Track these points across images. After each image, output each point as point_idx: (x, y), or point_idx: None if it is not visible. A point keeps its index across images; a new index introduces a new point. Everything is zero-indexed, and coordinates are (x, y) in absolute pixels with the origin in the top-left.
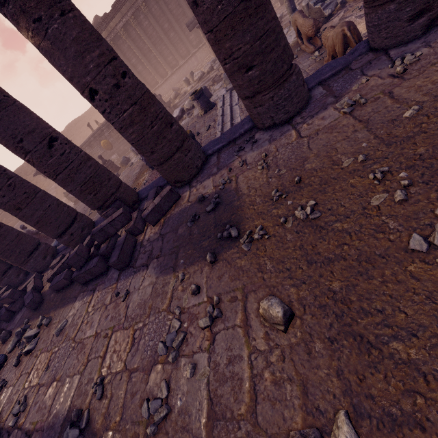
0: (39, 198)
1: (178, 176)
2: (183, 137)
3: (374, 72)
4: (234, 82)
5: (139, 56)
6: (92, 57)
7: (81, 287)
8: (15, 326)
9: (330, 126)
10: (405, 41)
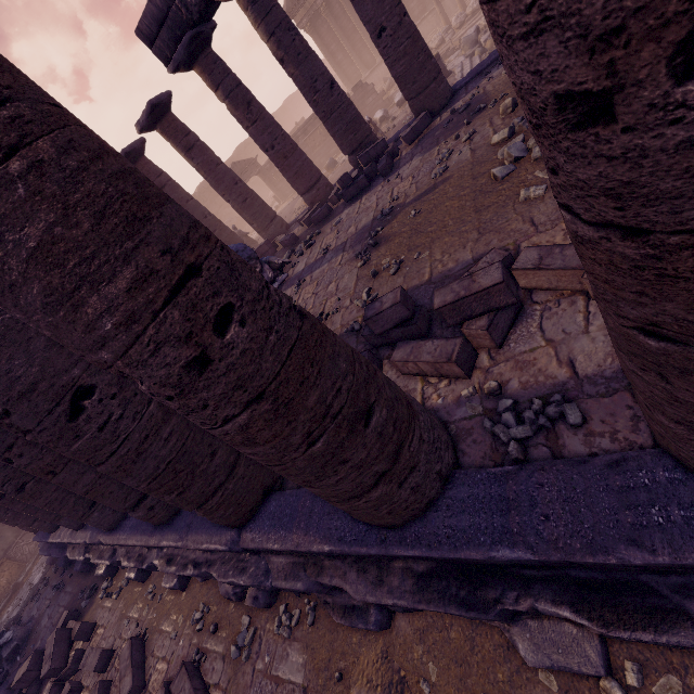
0: (299, 151)
1: (430, 108)
2: (439, 70)
3: None
4: None
5: (341, 40)
6: (389, 1)
7: (343, 207)
8: None
9: None
10: None
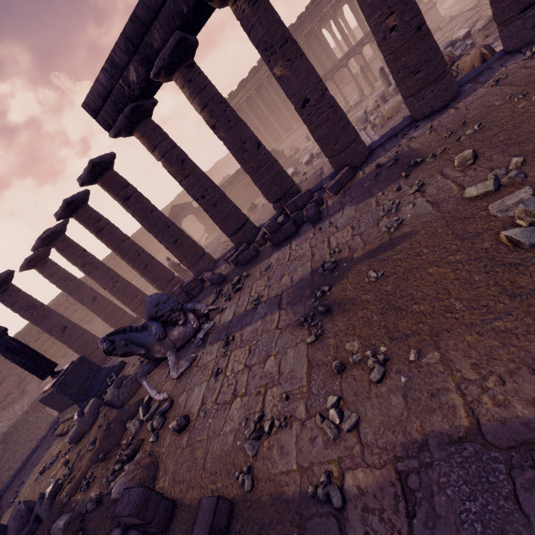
0: (227, 199)
1: (351, 163)
2: (357, 133)
3: (510, 63)
4: (403, 86)
5: (257, 124)
6: (312, 78)
7: (271, 250)
8: (201, 300)
9: (482, 95)
10: (532, 41)
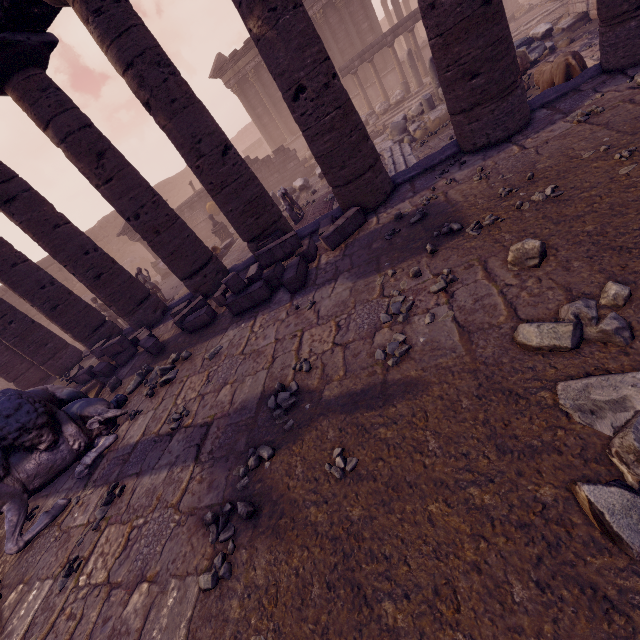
0: (179, 224)
1: (363, 202)
2: (377, 156)
3: (609, 89)
4: (451, 93)
5: (268, 105)
6: (312, 52)
7: (230, 320)
8: (124, 376)
9: (562, 134)
10: None
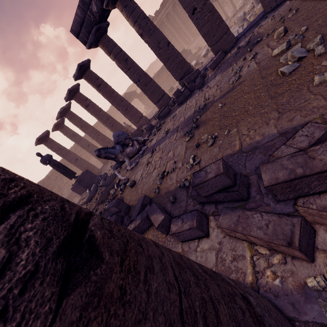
0: (153, 81)
1: (223, 49)
2: (228, 27)
3: None
4: None
5: (174, 33)
6: None
7: (177, 108)
8: None
9: None
10: None
